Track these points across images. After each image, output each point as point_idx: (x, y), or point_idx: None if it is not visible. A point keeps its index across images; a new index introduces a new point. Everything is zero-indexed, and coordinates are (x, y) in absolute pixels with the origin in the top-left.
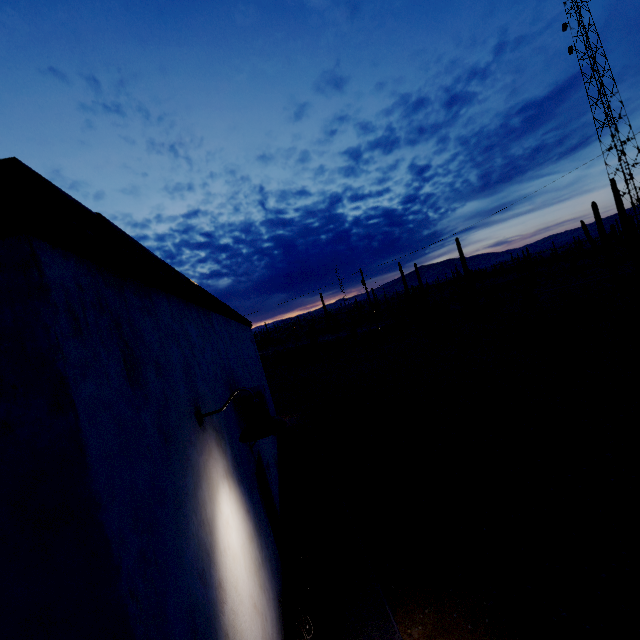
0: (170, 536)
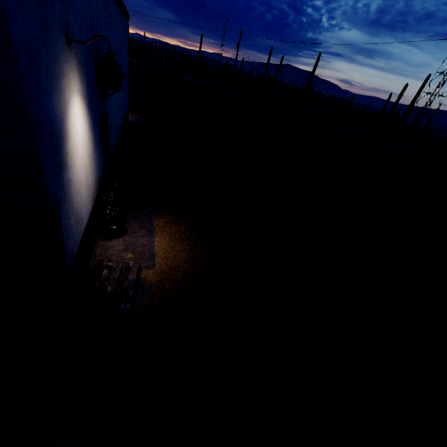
0: (43, 80)
